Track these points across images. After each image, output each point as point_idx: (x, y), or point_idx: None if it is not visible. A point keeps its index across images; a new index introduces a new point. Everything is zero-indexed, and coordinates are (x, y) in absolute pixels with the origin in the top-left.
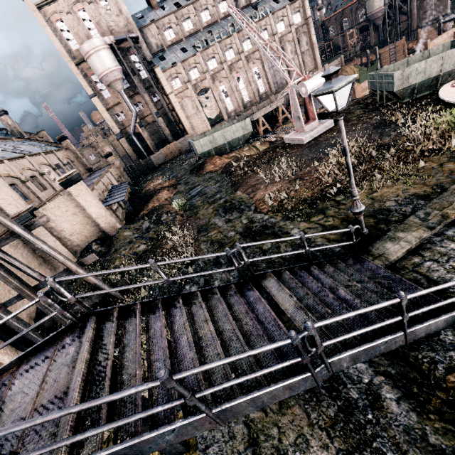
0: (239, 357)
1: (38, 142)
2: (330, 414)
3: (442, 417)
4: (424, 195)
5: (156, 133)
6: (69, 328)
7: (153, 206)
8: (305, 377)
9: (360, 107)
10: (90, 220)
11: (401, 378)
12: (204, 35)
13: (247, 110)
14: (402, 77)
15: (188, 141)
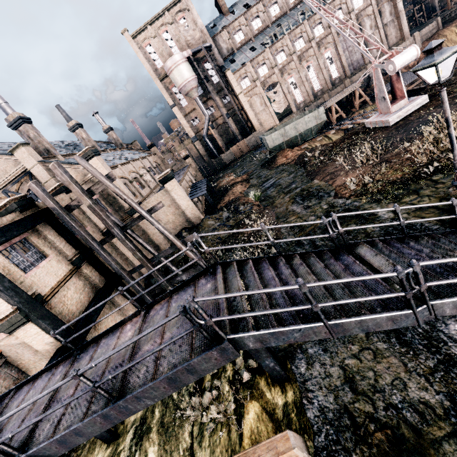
0: (354, 279)
1: (134, 150)
2: (429, 364)
3: None
4: None
5: (225, 133)
6: (202, 273)
7: (229, 199)
8: (407, 314)
9: None
10: (180, 212)
11: None
12: (273, 30)
13: (318, 99)
14: None
15: (259, 137)
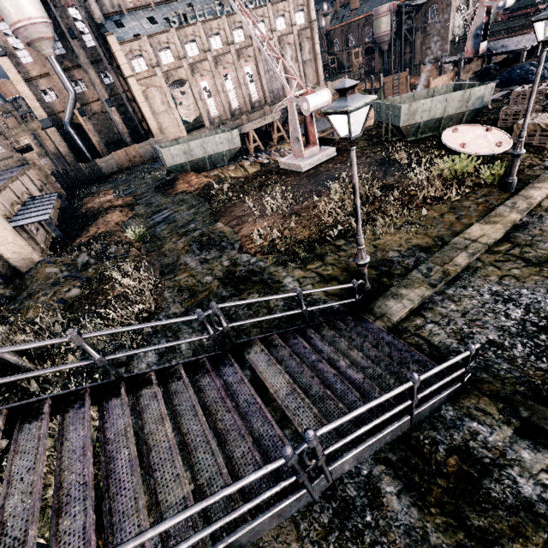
0: (208, 503)
1: None
2: (324, 521)
3: (443, 510)
4: (426, 247)
5: (106, 128)
6: None
7: (97, 232)
8: (299, 497)
9: (364, 138)
10: None
11: (402, 466)
12: (182, 7)
13: (235, 119)
14: (409, 112)
15: (154, 146)
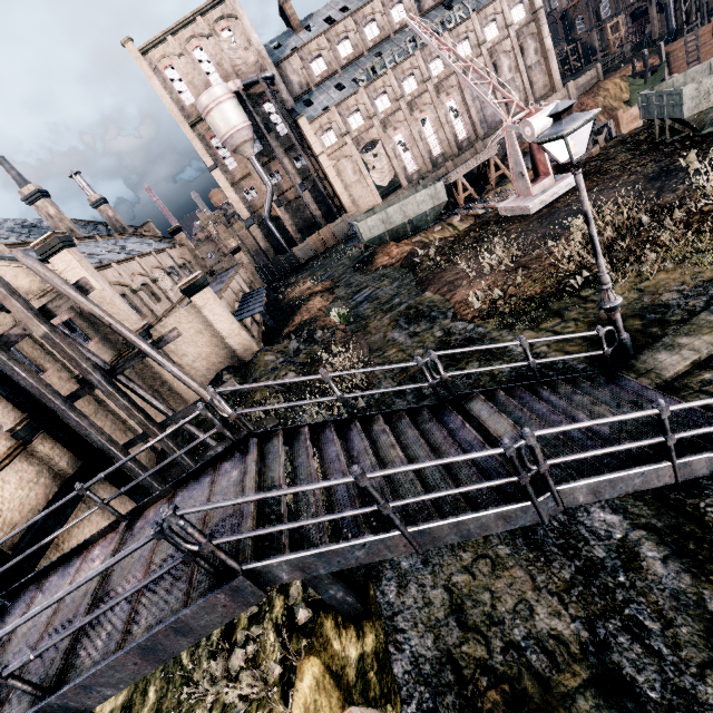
0: (440, 462)
1: (145, 238)
2: (565, 576)
3: None
4: None
5: (300, 214)
6: (227, 452)
7: (302, 320)
8: (524, 507)
9: (625, 149)
10: (219, 341)
11: (671, 532)
12: (369, 60)
13: (438, 169)
14: (698, 93)
15: (349, 222)
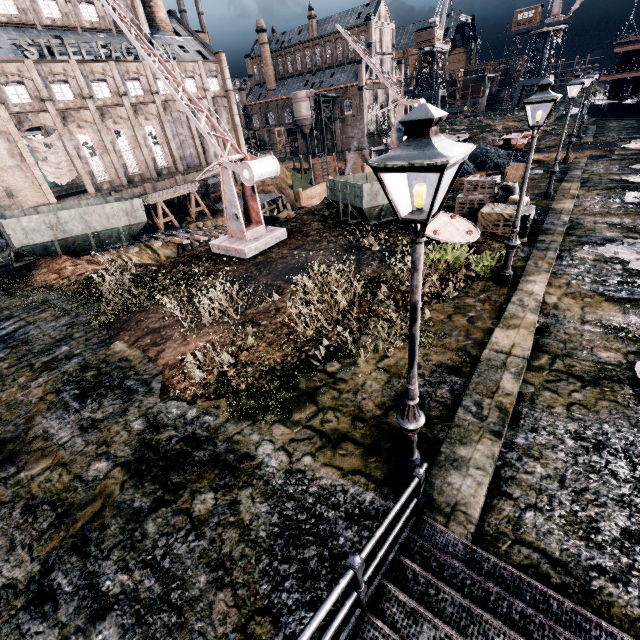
0: None
1: None
2: None
3: None
4: (454, 366)
5: None
6: None
7: None
8: None
9: (316, 219)
10: None
11: None
12: (45, 37)
13: (135, 187)
14: (371, 192)
15: None
